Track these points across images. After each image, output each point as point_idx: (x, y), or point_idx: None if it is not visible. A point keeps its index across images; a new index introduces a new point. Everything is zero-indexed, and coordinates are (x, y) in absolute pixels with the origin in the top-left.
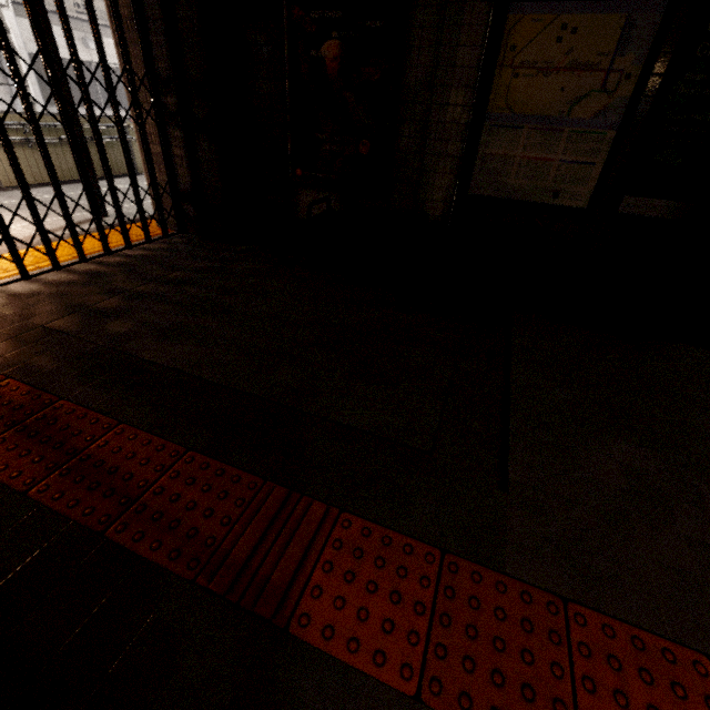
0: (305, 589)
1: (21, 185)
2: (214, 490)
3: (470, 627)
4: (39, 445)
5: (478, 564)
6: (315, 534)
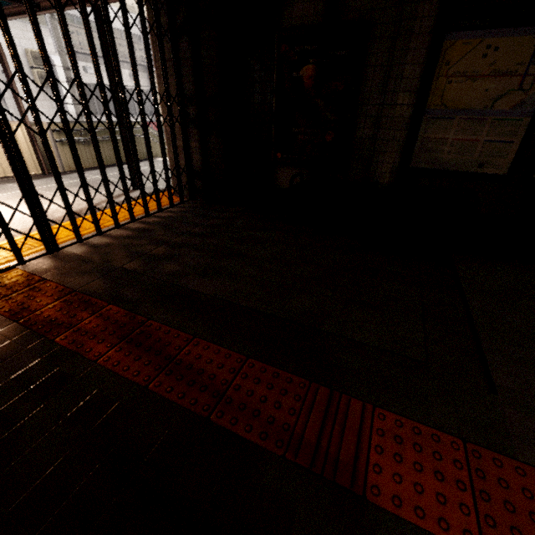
0: (368, 466)
1: (102, 172)
2: (276, 388)
3: (507, 503)
4: (145, 352)
5: (495, 452)
6: (361, 423)
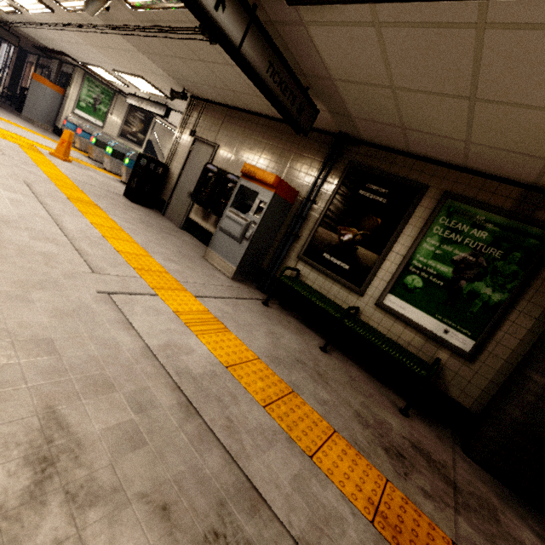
0: None
1: None
2: None
3: None
4: None
5: None
6: None
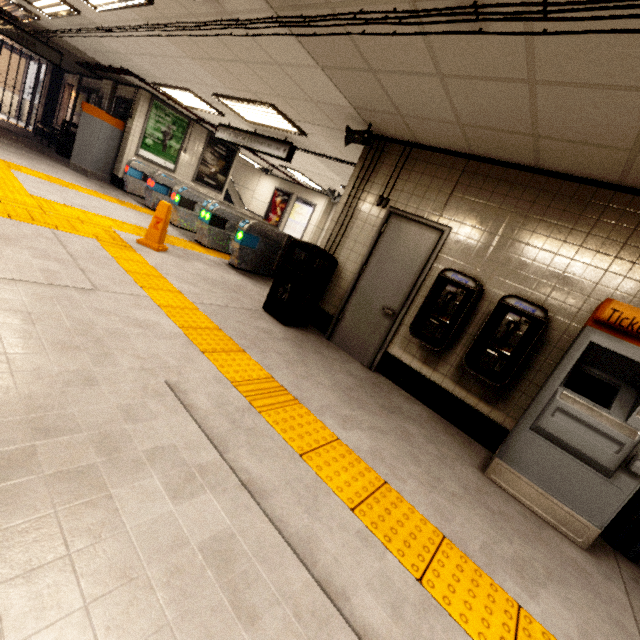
0: None
1: None
2: None
3: None
4: None
5: None
6: None
